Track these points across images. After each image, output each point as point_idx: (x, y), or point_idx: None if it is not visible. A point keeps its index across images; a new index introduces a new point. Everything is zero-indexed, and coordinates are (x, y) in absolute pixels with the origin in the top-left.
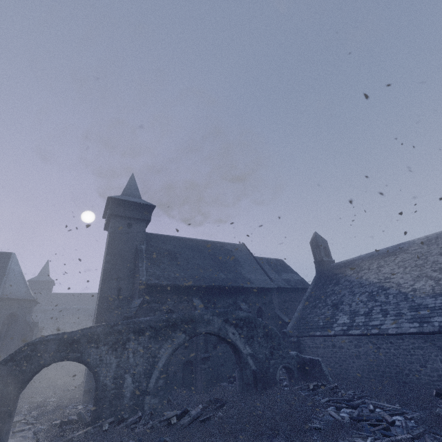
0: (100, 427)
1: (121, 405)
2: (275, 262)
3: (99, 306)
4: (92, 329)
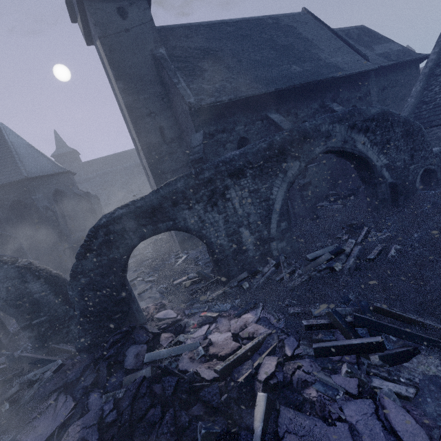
0: (238, 286)
1: (247, 258)
2: (356, 31)
3: (147, 157)
4: (171, 187)
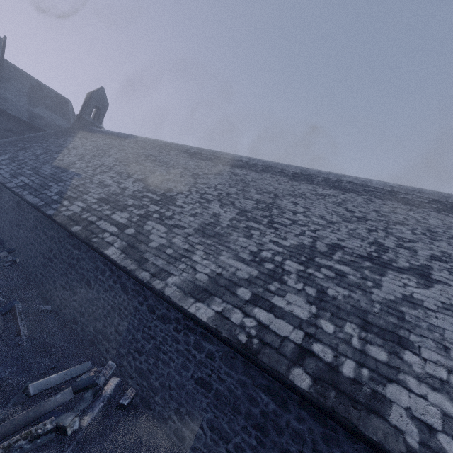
0: None
1: None
2: (51, 94)
3: None
4: None
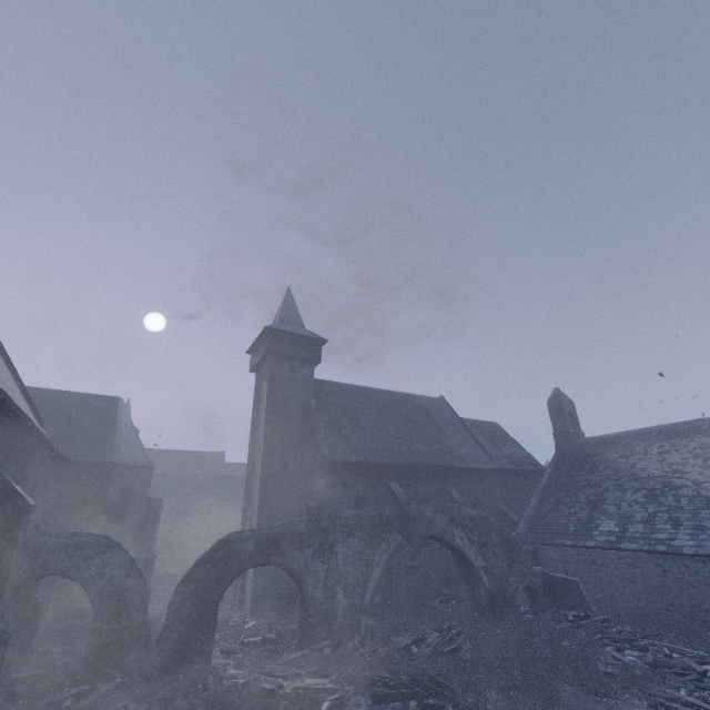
0: (319, 650)
1: (335, 624)
2: (488, 427)
3: (262, 485)
4: (293, 525)
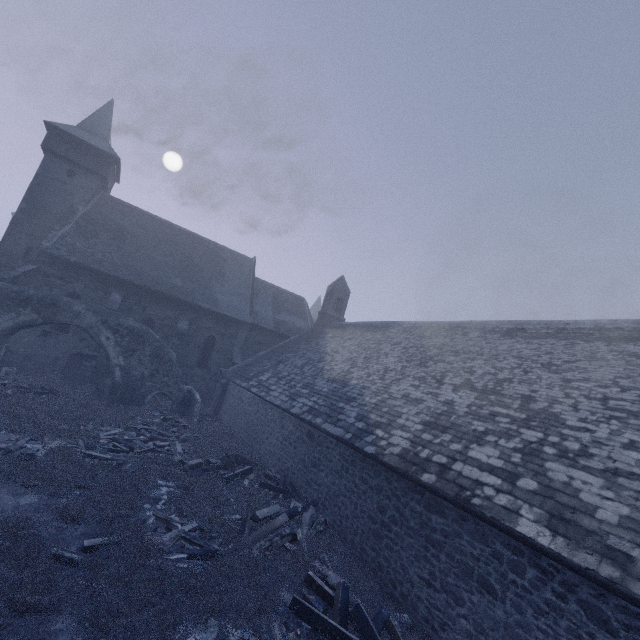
0: None
1: None
2: (289, 297)
3: None
4: None
